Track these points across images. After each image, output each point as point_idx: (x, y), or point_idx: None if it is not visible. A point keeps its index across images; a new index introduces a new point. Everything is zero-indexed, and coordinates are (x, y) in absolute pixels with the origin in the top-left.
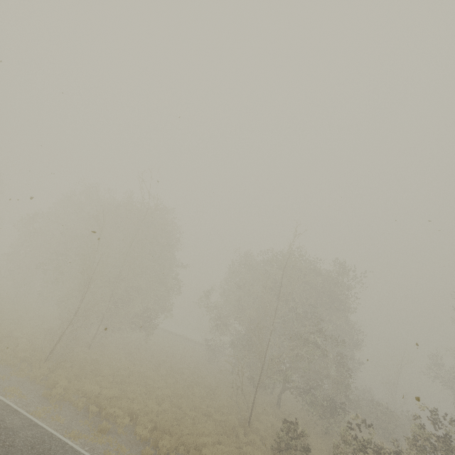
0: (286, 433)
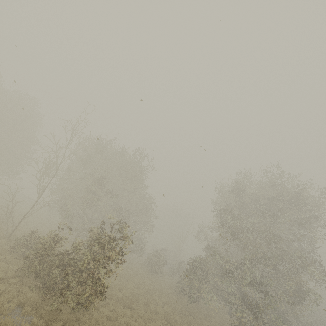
0: (26, 238)
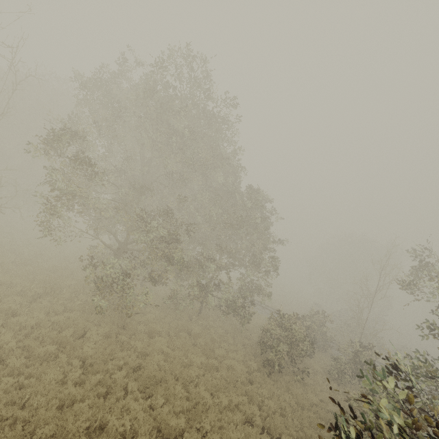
0: None
